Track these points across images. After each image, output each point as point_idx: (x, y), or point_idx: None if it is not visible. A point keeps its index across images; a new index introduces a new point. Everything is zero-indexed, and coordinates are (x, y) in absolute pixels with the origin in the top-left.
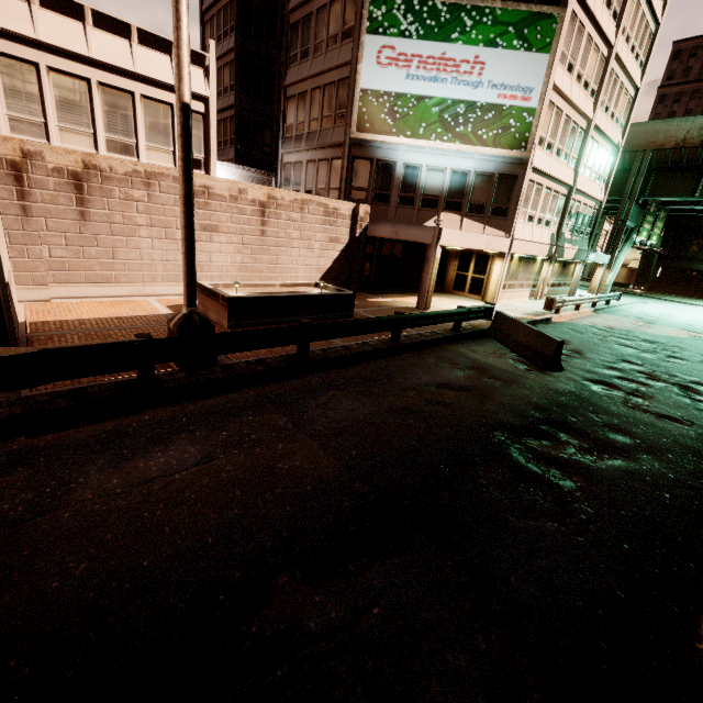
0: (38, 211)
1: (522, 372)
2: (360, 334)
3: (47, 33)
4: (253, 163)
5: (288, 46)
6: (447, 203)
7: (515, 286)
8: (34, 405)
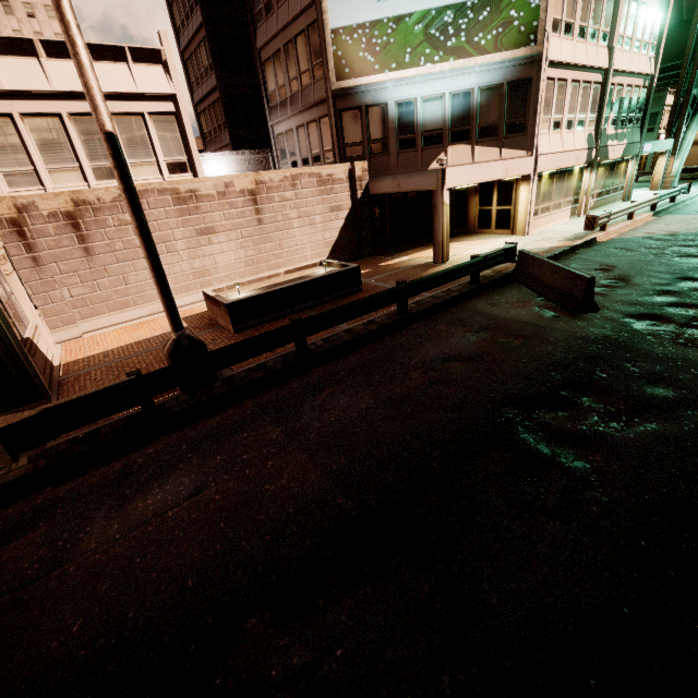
0: (48, 258)
1: (547, 322)
2: (360, 316)
3: (9, 80)
4: (250, 141)
5: (251, 3)
6: (453, 134)
7: (550, 208)
8: (55, 456)
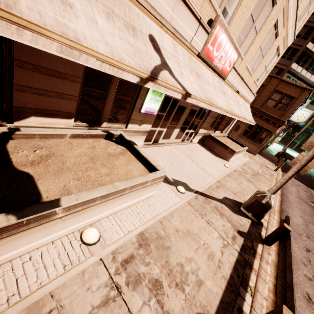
0: None
1: None
2: None
3: None
4: None
5: None
6: None
7: None
8: None
